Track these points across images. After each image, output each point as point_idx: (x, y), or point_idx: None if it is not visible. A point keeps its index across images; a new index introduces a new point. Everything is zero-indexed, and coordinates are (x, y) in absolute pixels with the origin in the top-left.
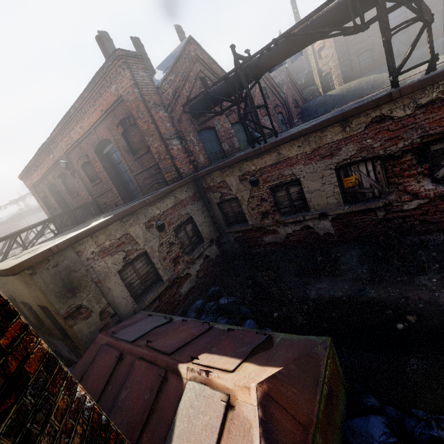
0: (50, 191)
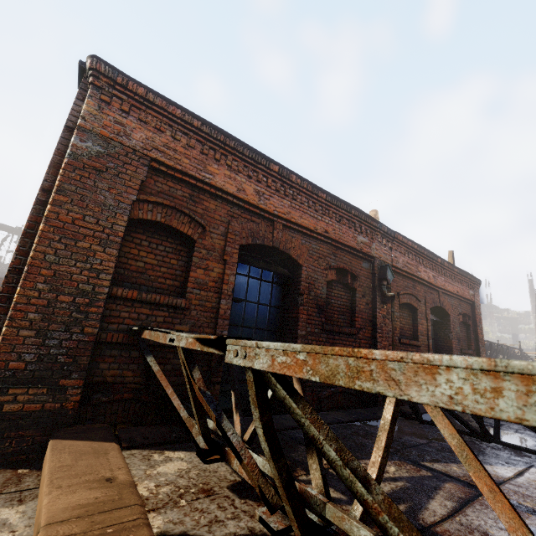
0: (236, 250)
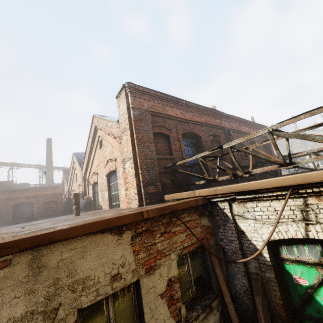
0: (181, 136)
